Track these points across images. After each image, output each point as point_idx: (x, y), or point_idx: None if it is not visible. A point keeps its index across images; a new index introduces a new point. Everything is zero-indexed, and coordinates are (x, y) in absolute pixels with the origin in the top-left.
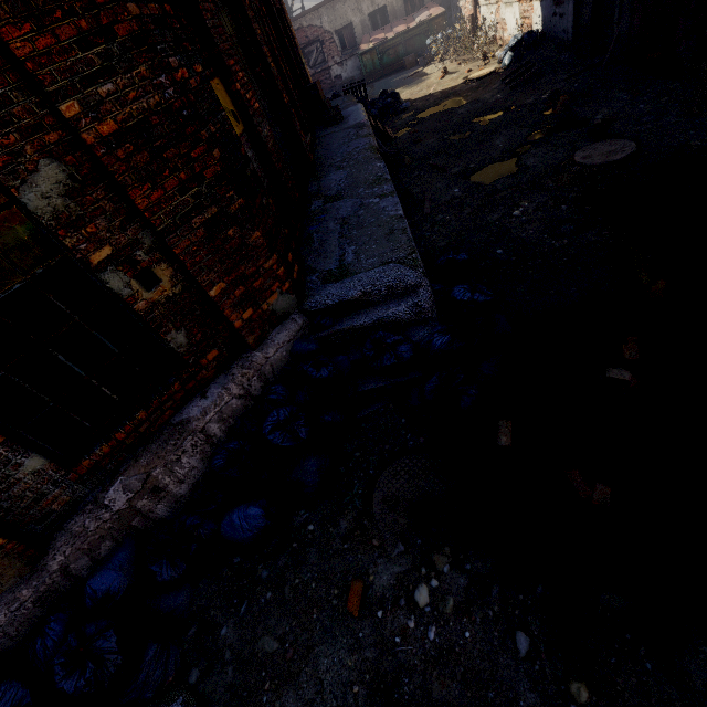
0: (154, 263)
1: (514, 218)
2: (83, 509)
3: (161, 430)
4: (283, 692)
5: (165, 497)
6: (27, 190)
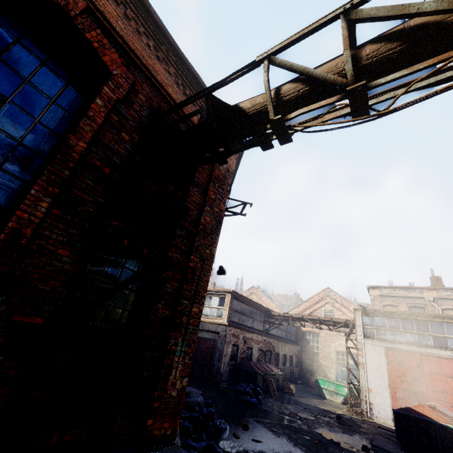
0: None
1: None
2: None
3: None
4: None
5: None
6: None
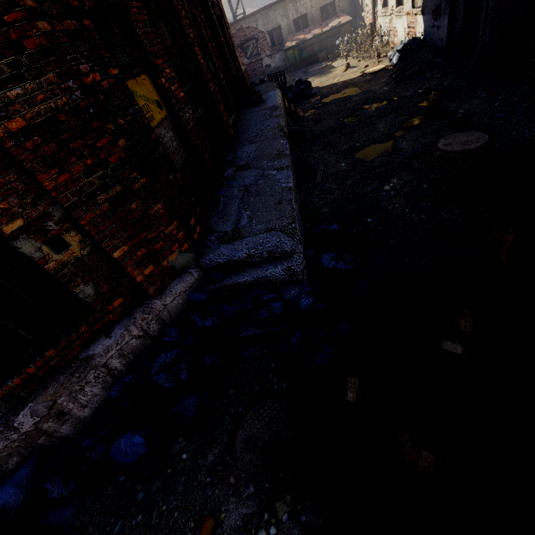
0: (63, 231)
1: (384, 192)
2: None
3: (70, 363)
4: None
5: (69, 419)
6: None
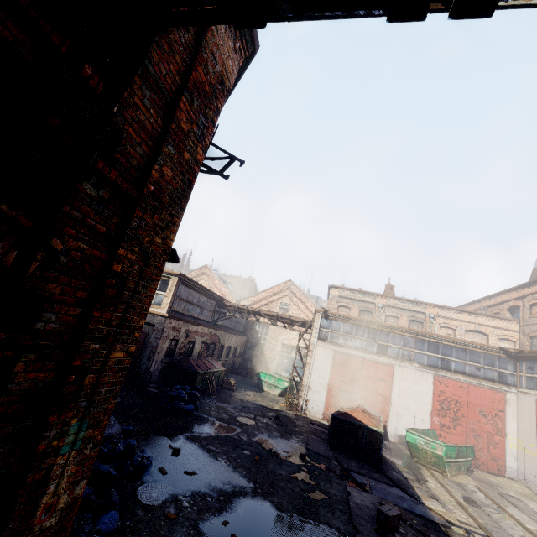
0: None
1: None
2: None
3: None
4: None
5: None
6: None
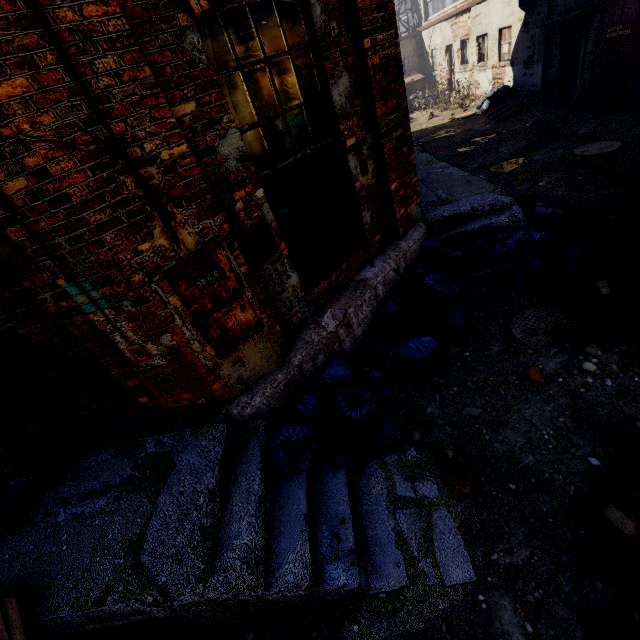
0: (368, 158)
1: (541, 186)
2: (308, 327)
3: (348, 284)
4: (500, 431)
5: (351, 333)
6: (334, 88)
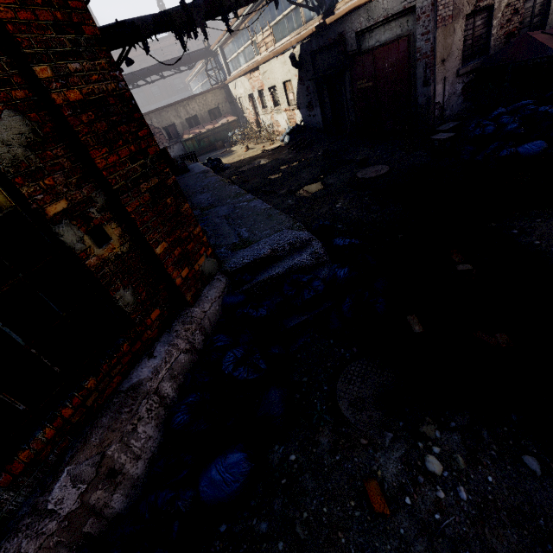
0: (105, 221)
1: (338, 208)
2: (15, 528)
3: (110, 400)
4: None
5: (121, 482)
6: None
